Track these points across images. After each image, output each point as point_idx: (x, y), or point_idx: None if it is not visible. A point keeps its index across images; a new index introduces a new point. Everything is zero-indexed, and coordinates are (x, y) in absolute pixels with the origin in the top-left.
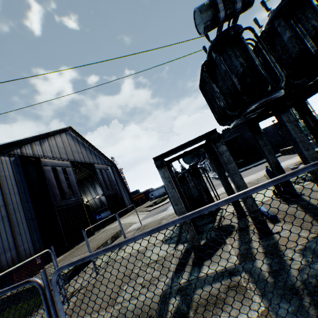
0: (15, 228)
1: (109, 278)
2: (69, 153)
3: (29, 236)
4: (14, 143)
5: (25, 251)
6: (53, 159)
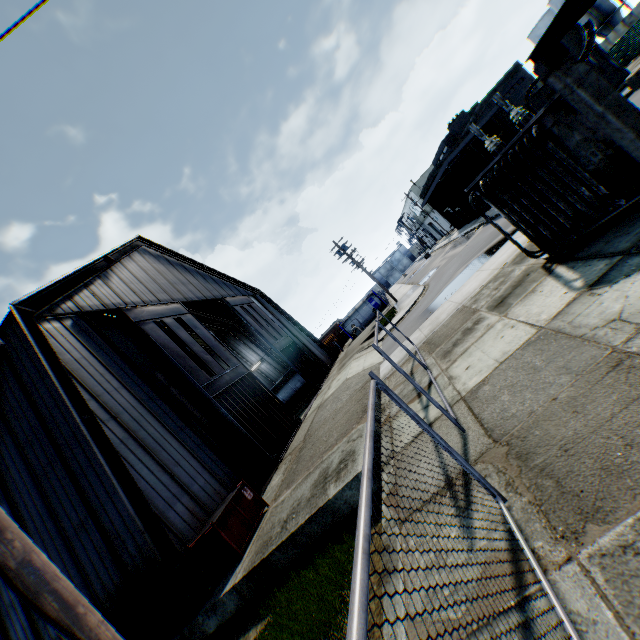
0: (158, 455)
1: (547, 406)
2: (168, 289)
3: (193, 462)
4: (51, 291)
5: (204, 492)
6: (147, 306)
